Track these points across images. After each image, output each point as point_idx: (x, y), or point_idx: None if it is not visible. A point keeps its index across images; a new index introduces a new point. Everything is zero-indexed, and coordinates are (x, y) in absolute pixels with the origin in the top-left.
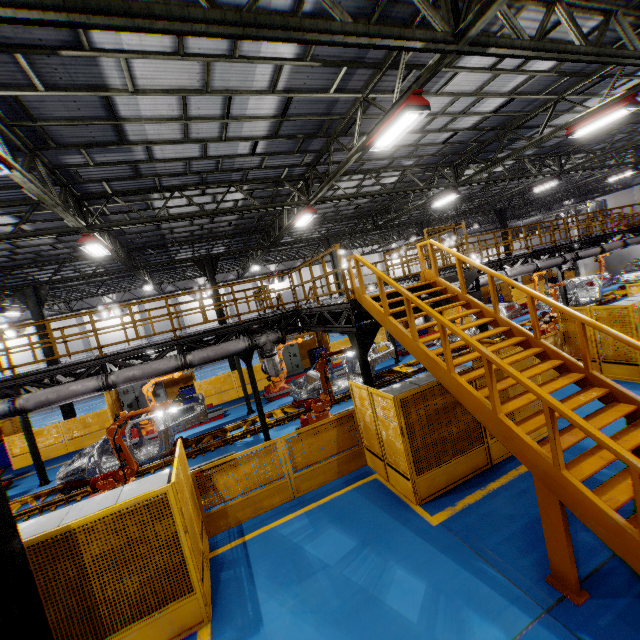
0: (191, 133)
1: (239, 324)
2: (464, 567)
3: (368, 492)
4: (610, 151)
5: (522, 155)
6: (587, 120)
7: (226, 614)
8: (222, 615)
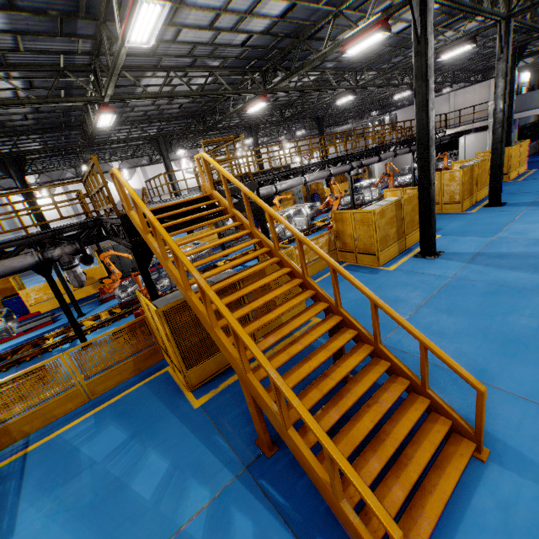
0: None
1: (27, 237)
2: (203, 442)
3: (156, 385)
4: (389, 72)
5: (325, 67)
6: (356, 40)
7: None
8: None
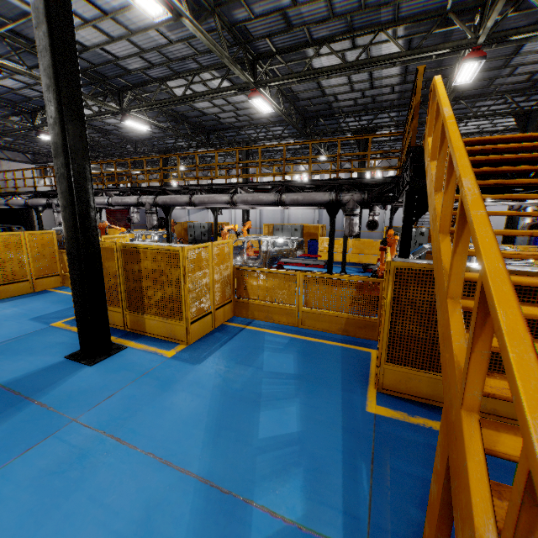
0: None
1: (335, 179)
2: (344, 452)
3: (349, 355)
4: None
5: None
6: None
7: (195, 348)
8: (194, 347)
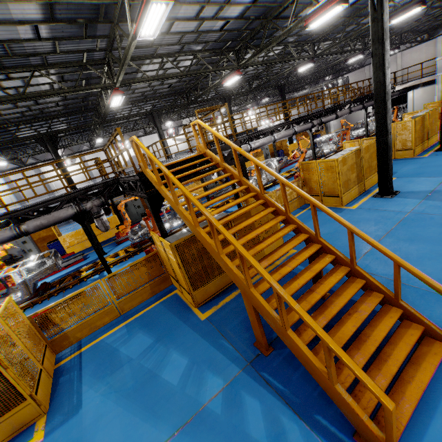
0: None
1: (67, 195)
2: (212, 345)
3: (169, 303)
4: (344, 40)
5: (287, 42)
6: (317, 15)
7: (58, 406)
8: (55, 408)
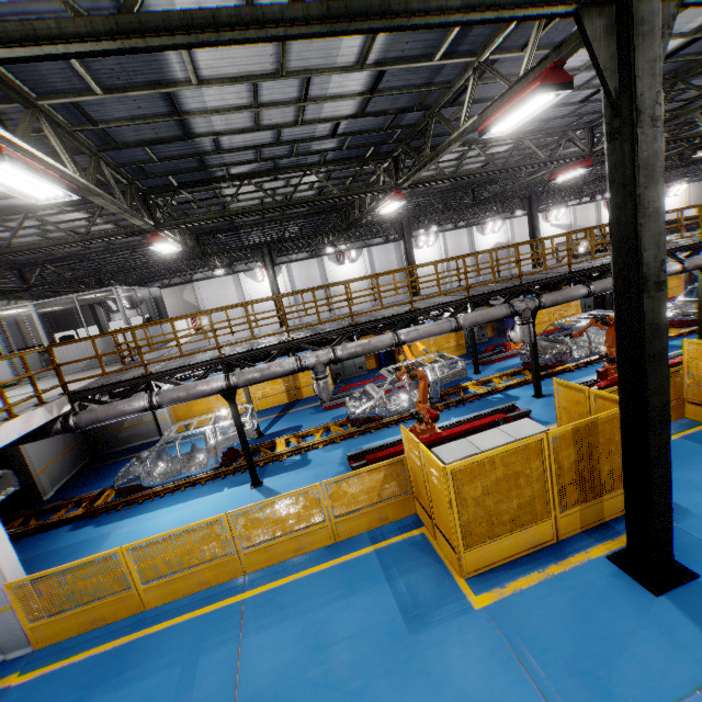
0: None
1: (701, 241)
2: None
3: None
4: None
5: None
6: None
7: None
8: None
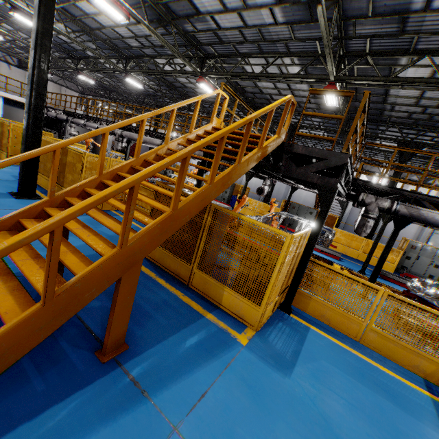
0: (226, 4)
1: None
2: None
3: None
4: None
5: None
6: None
7: None
8: None
